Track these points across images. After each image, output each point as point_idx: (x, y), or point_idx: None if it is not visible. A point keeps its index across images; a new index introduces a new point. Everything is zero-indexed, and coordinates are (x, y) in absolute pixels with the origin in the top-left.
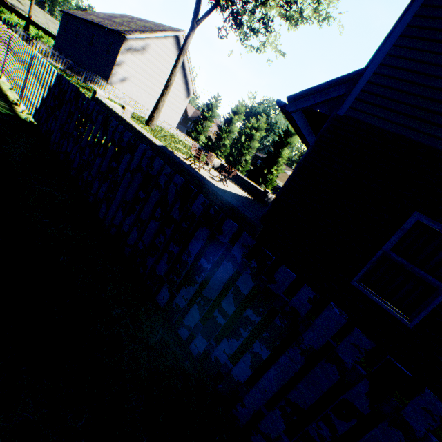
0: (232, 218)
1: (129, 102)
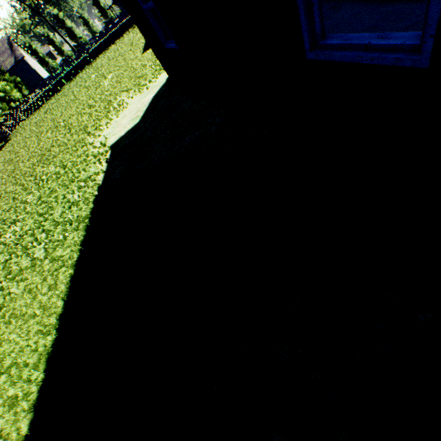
0: None
1: None
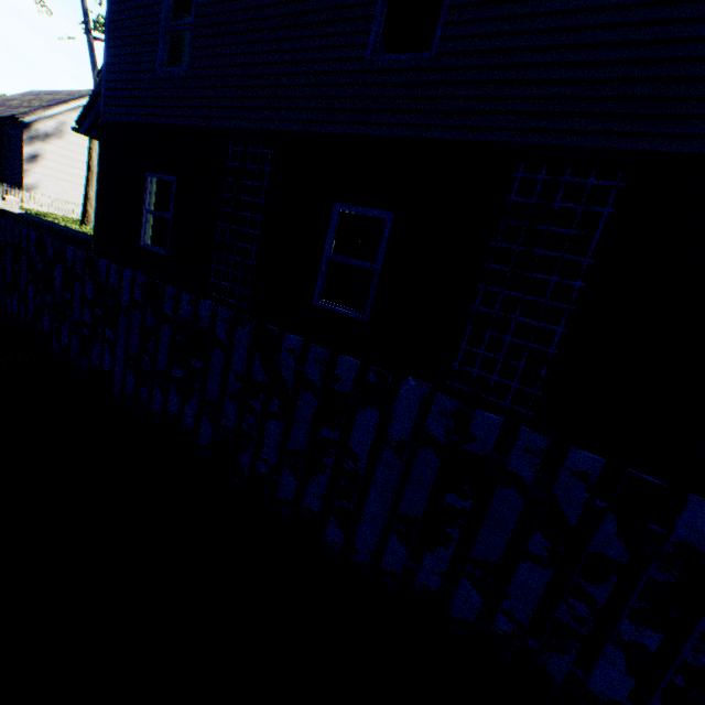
0: (77, 246)
1: (65, 207)
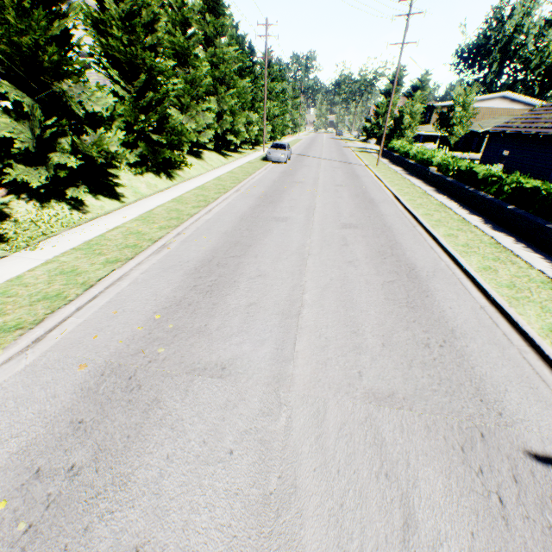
0: None
1: None
